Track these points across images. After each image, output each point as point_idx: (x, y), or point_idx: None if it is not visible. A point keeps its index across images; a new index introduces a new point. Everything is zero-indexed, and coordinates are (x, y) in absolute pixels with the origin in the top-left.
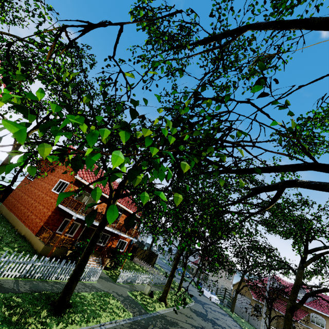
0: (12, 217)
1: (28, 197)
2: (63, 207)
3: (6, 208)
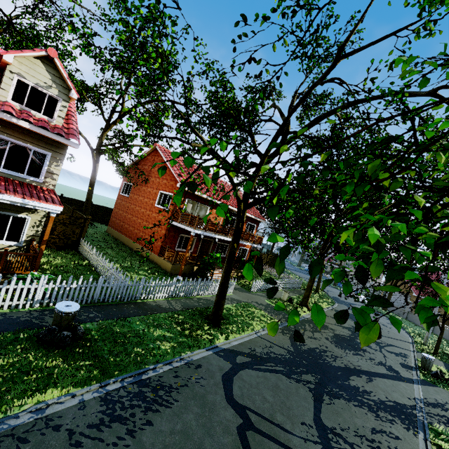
0: (125, 239)
1: (132, 216)
2: (176, 223)
3: (115, 230)
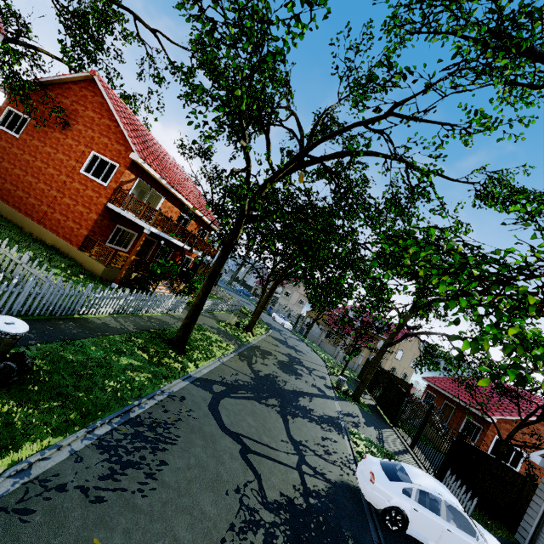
0: (3, 208)
1: (25, 173)
2: (119, 210)
3: None
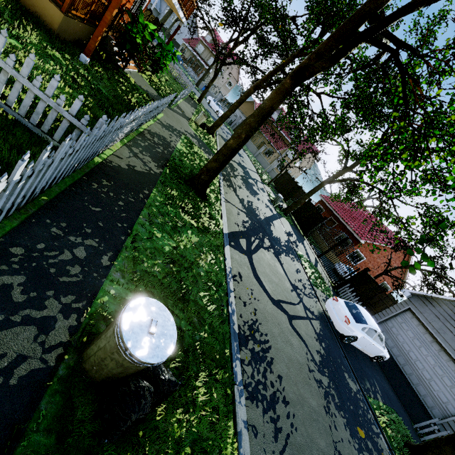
0: None
1: None
2: None
3: None
